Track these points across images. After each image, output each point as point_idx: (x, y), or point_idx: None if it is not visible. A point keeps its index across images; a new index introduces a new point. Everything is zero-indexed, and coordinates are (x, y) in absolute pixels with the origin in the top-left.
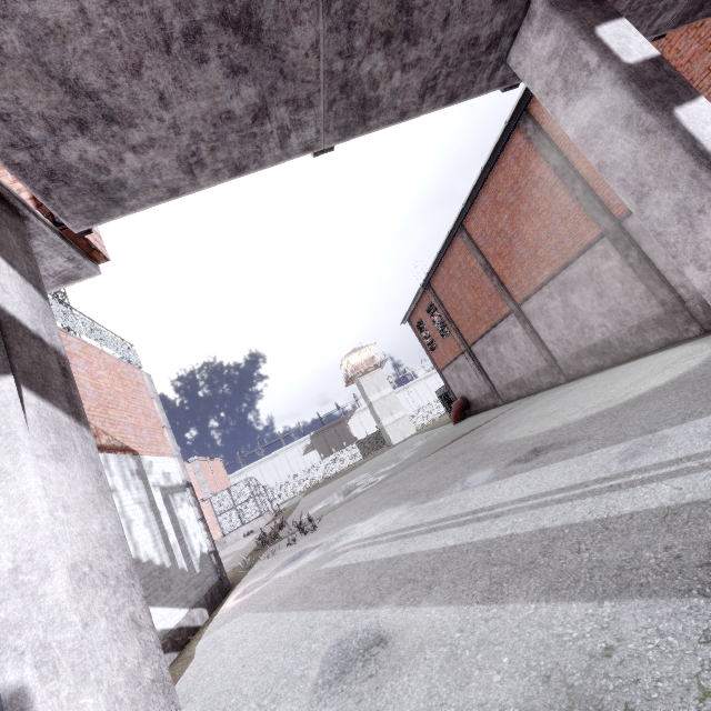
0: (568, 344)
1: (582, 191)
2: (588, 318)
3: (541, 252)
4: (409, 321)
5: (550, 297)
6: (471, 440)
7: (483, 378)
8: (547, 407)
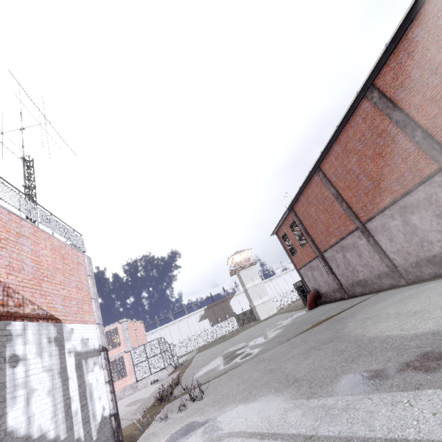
0: (407, 255)
1: (422, 137)
2: (427, 234)
3: (384, 184)
4: (276, 234)
5: (391, 217)
6: (333, 328)
7: (332, 277)
8: (402, 305)
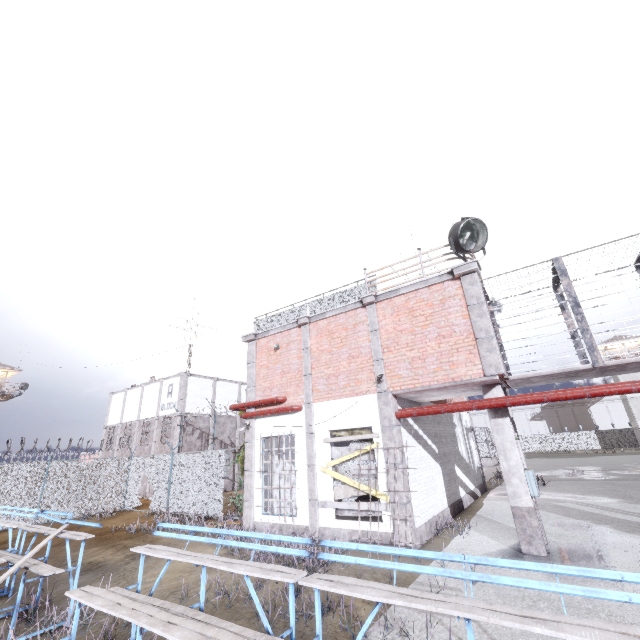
0: None
1: None
2: None
3: None
4: None
5: None
6: None
7: None
8: None
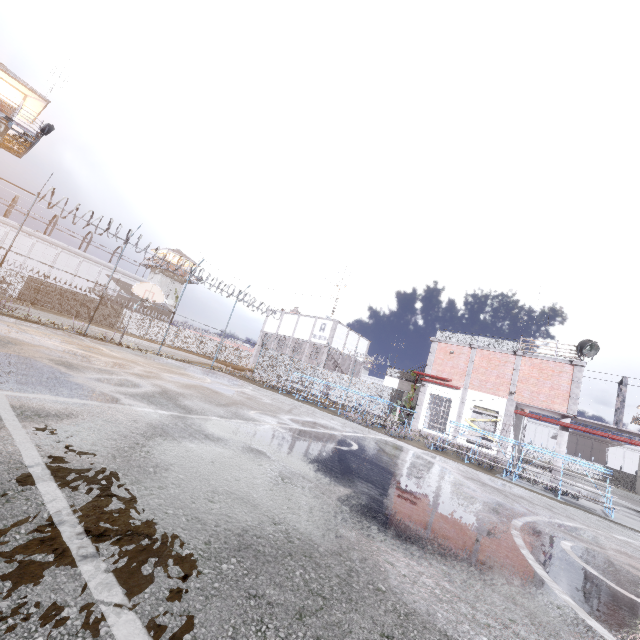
0: None
1: None
2: None
3: None
4: None
5: None
6: None
7: None
8: None
